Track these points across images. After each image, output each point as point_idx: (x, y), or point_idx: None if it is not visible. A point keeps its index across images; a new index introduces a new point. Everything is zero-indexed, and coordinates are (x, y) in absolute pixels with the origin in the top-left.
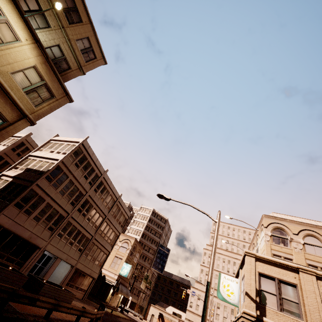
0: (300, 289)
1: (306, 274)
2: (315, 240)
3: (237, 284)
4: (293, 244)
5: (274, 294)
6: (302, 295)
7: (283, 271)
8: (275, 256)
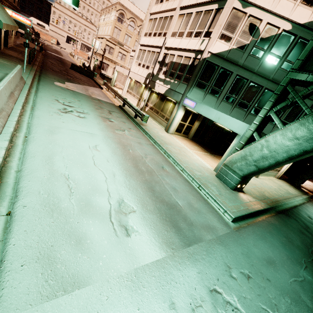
0: (115, 50)
1: (118, 46)
2: (133, 24)
3: (99, 43)
4: (125, 24)
5: (108, 50)
6: (114, 51)
7: (112, 45)
8: (115, 28)
